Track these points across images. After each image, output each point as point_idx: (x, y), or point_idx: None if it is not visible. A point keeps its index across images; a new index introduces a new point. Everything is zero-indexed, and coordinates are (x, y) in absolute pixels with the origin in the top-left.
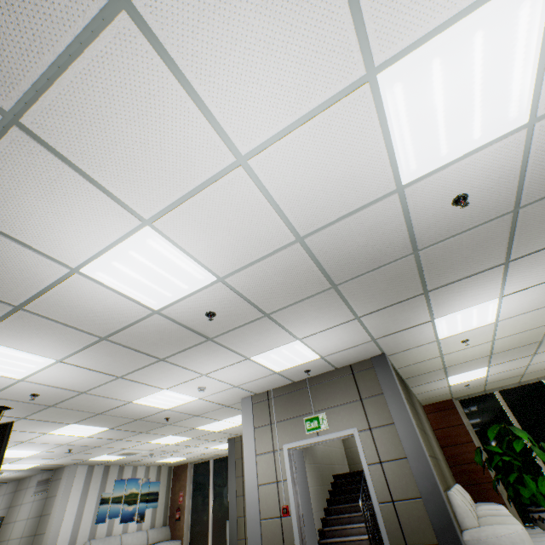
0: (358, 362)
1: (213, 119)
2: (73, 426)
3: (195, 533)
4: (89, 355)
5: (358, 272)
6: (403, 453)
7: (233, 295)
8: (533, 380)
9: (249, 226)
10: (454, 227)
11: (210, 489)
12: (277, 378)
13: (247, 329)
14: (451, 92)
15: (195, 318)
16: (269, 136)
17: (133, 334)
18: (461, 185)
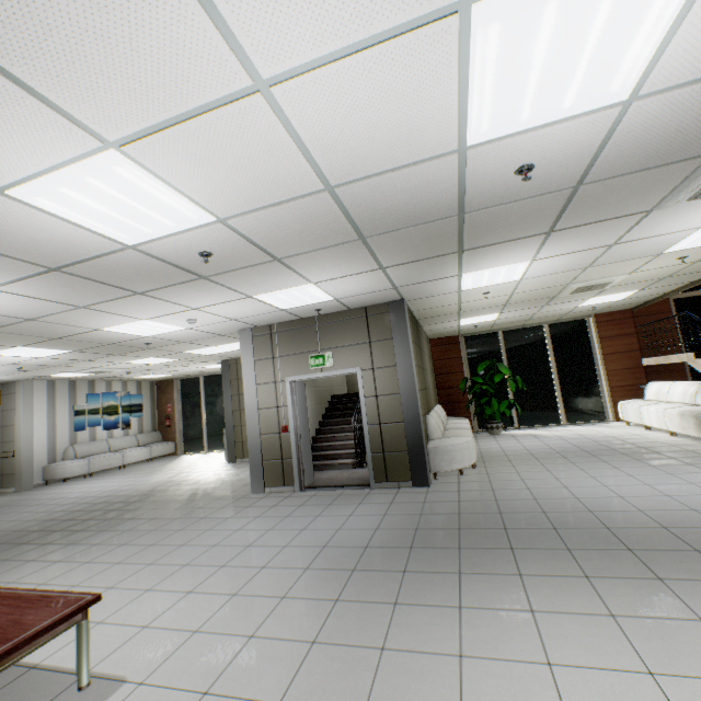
0: (375, 305)
1: (220, 19)
2: (21, 349)
3: (189, 436)
4: (35, 285)
5: (393, 228)
6: (398, 390)
7: (237, 238)
8: (536, 324)
9: (264, 168)
10: (509, 196)
11: (202, 402)
12: (282, 315)
13: (252, 271)
14: (557, 48)
15: (185, 257)
16: (306, 60)
17: (98, 267)
18: (531, 155)
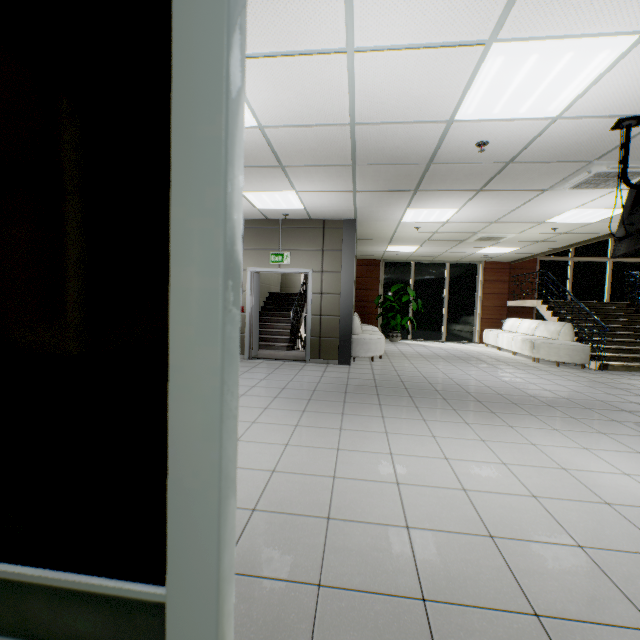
0: (332, 220)
1: (350, 8)
2: None
3: None
4: None
5: (379, 163)
6: (339, 292)
7: (263, 143)
8: (441, 262)
9: (318, 99)
10: (465, 159)
11: None
12: (254, 213)
13: (256, 171)
14: (529, 79)
15: None
16: (386, 44)
17: None
18: (490, 136)
